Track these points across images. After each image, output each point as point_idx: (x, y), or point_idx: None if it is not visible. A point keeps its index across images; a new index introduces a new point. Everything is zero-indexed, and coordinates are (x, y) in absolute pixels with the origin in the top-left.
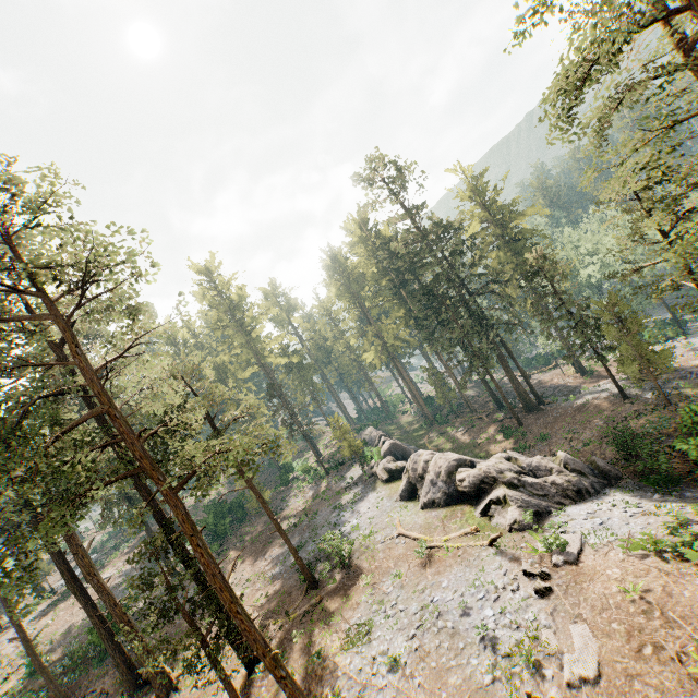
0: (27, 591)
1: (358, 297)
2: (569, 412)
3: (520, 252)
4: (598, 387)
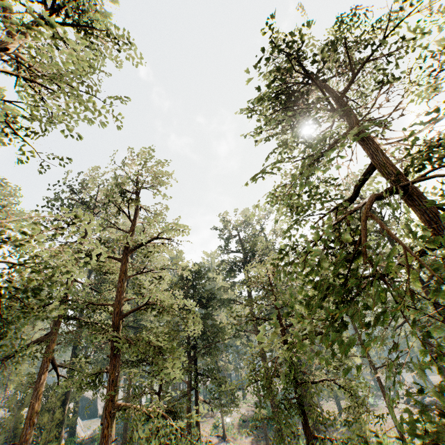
0: None
1: None
2: None
3: None
4: None
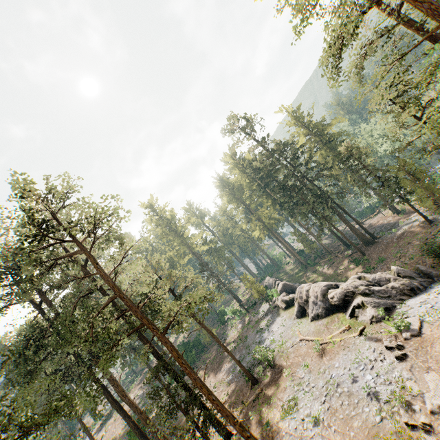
0: (87, 417)
1: (241, 199)
2: (394, 240)
3: (335, 147)
4: (409, 220)
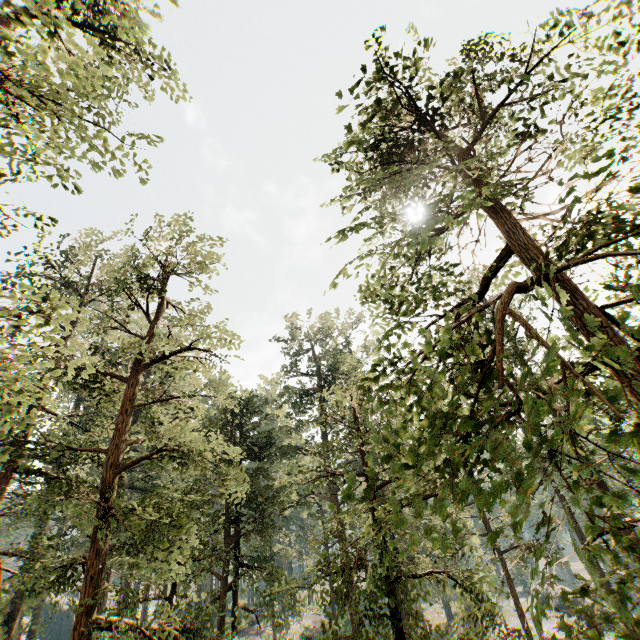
0: None
1: None
2: None
3: None
4: None
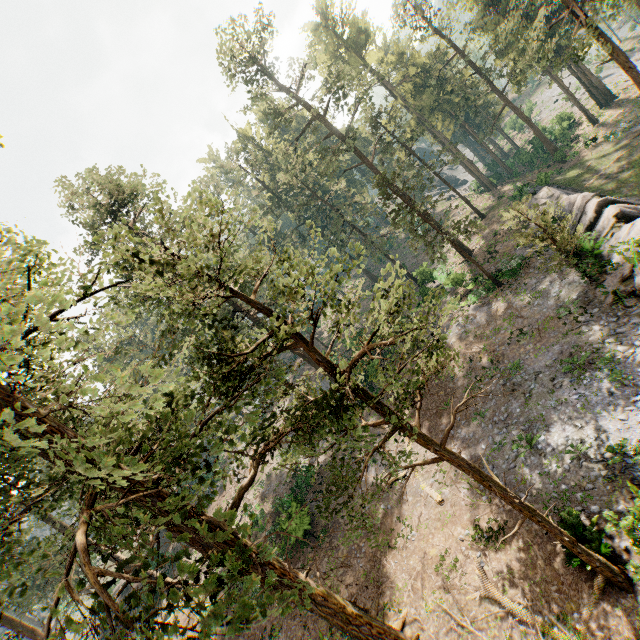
0: None
1: None
2: None
3: None
4: None
